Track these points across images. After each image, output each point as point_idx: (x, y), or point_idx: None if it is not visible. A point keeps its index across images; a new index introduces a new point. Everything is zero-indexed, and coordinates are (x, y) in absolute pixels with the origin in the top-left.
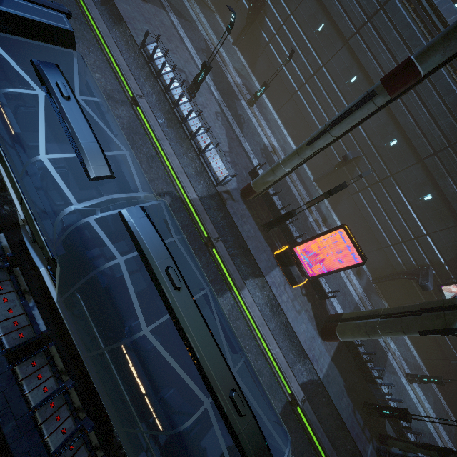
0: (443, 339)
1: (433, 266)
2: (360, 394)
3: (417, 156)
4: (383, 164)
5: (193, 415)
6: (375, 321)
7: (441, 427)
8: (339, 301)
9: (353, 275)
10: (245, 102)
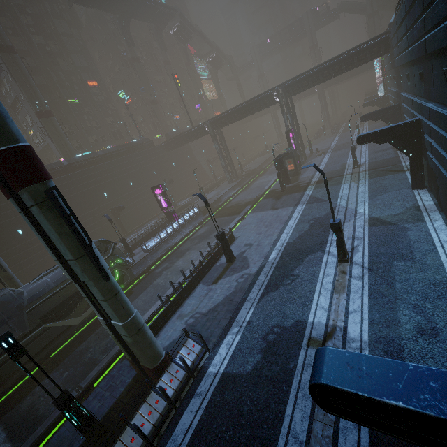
0: None
1: None
2: None
3: None
4: None
5: None
6: None
7: None
8: None
9: None
10: (336, 257)
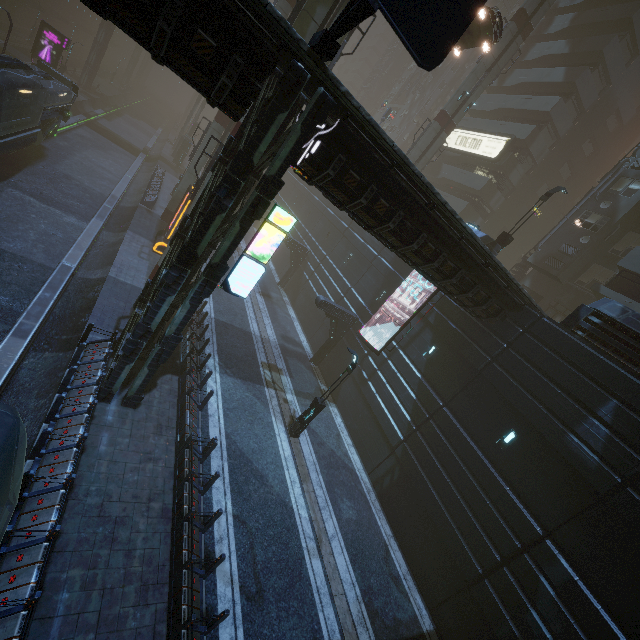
0: (381, 410)
1: (359, 315)
2: None
3: (341, 235)
4: (322, 250)
5: None
6: None
7: (344, 551)
8: (216, 306)
9: (273, 330)
10: None
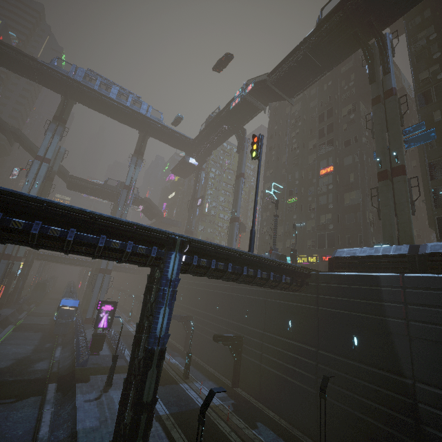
0: None
1: None
2: (3, 306)
3: None
4: None
5: (73, 296)
6: (5, 290)
7: None
8: None
9: None
10: None
